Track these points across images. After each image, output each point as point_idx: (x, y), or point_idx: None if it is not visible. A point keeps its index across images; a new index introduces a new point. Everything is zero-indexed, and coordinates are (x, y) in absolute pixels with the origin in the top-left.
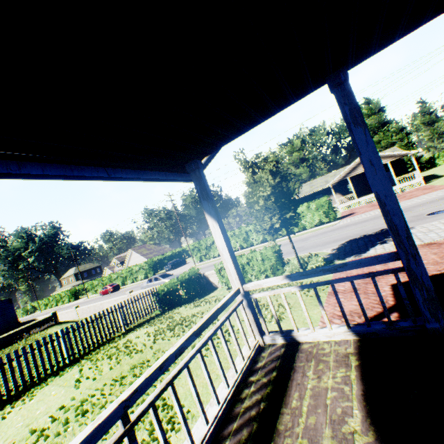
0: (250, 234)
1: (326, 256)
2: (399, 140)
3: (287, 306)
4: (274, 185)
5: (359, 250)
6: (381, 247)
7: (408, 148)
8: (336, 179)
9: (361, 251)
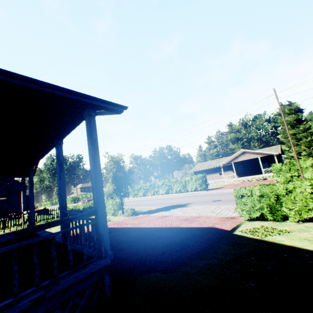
0: (160, 187)
1: (146, 210)
2: (304, 137)
3: (26, 220)
4: (116, 171)
5: (155, 212)
6: (161, 212)
7: (311, 144)
8: (225, 162)
9: (155, 212)
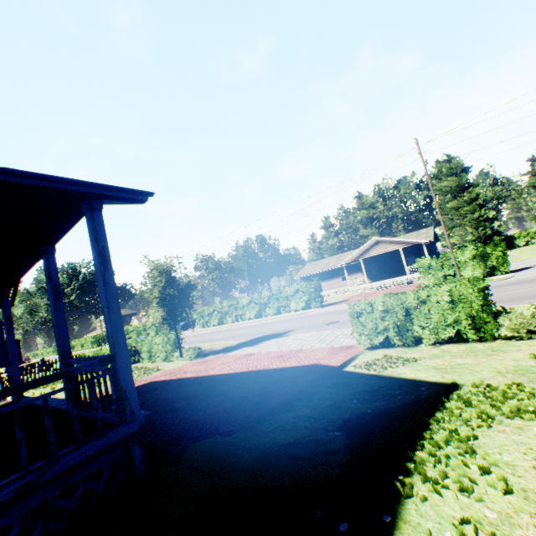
0: (246, 307)
1: (220, 348)
2: (470, 212)
3: (7, 382)
4: (164, 287)
5: (236, 348)
6: (244, 349)
7: (480, 222)
8: (349, 259)
9: (234, 350)
